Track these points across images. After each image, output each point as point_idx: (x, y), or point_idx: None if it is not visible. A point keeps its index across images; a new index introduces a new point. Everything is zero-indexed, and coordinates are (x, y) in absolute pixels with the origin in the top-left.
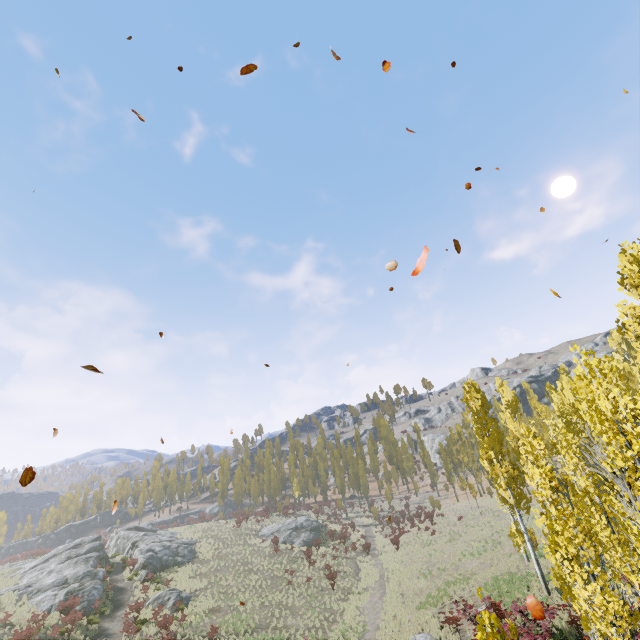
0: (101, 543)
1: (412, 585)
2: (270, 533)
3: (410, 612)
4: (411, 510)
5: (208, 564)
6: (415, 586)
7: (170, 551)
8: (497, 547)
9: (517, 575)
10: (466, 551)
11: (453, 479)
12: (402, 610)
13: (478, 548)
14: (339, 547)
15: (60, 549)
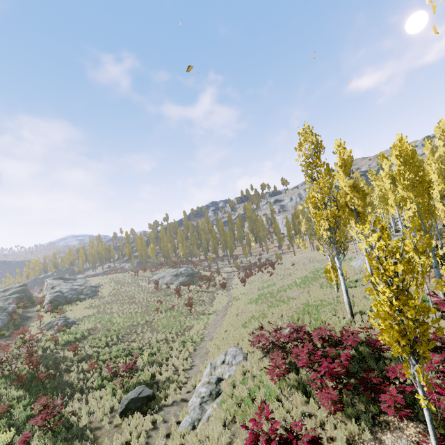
0: (23, 288)
1: (246, 309)
2: (158, 278)
3: (236, 329)
4: (262, 262)
5: (103, 299)
6: (248, 309)
7: (76, 292)
8: (315, 282)
9: (326, 302)
10: (291, 285)
11: (293, 241)
12: (231, 327)
13: (300, 283)
14: (205, 285)
15: None
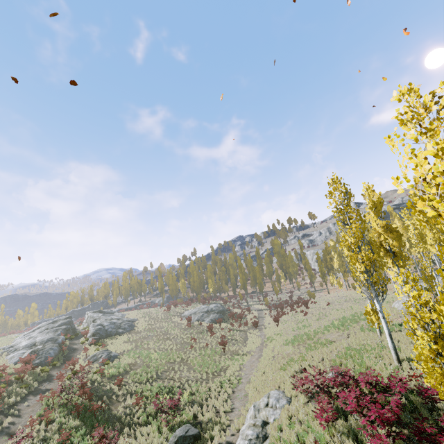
0: (69, 320)
1: (282, 350)
2: (189, 314)
3: (275, 371)
4: (294, 300)
5: (140, 334)
6: (284, 351)
7: (115, 325)
8: (354, 324)
9: (369, 346)
10: (328, 327)
11: (326, 278)
12: (269, 369)
13: (338, 324)
14: (237, 323)
15: (43, 324)
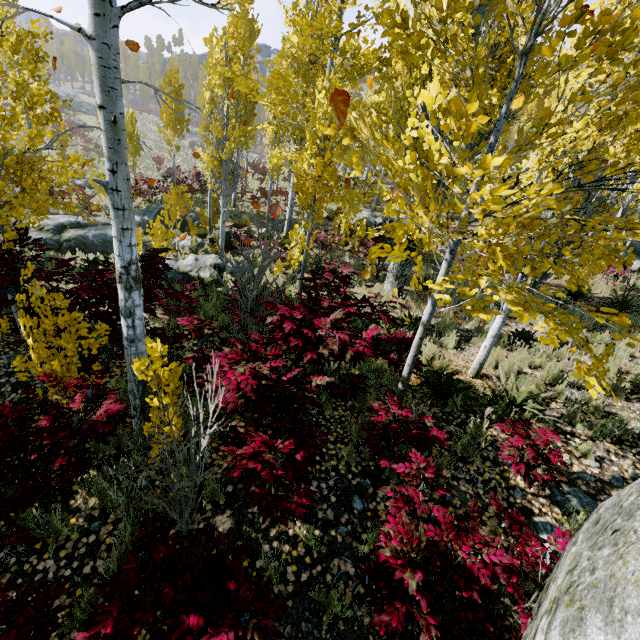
0: None
1: None
2: None
3: None
4: None
5: None
6: None
7: (74, 102)
8: None
9: None
10: None
11: None
12: None
13: None
14: None
15: None
